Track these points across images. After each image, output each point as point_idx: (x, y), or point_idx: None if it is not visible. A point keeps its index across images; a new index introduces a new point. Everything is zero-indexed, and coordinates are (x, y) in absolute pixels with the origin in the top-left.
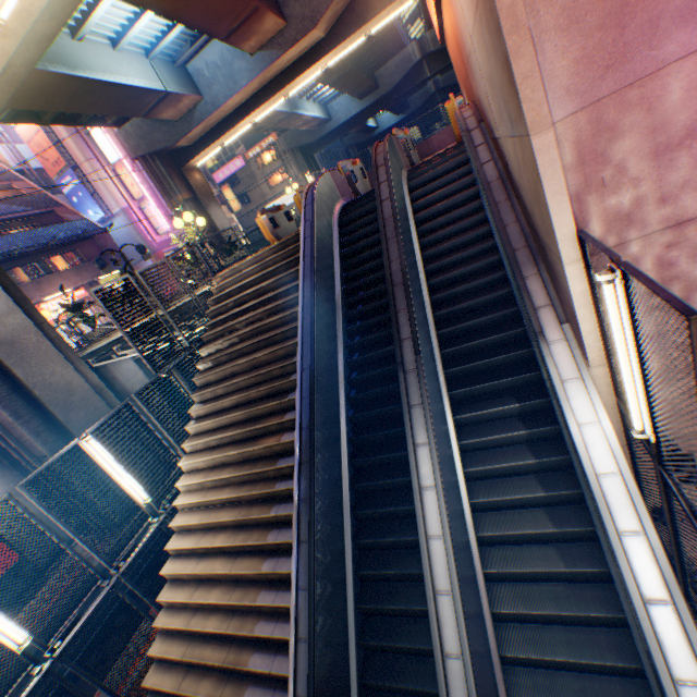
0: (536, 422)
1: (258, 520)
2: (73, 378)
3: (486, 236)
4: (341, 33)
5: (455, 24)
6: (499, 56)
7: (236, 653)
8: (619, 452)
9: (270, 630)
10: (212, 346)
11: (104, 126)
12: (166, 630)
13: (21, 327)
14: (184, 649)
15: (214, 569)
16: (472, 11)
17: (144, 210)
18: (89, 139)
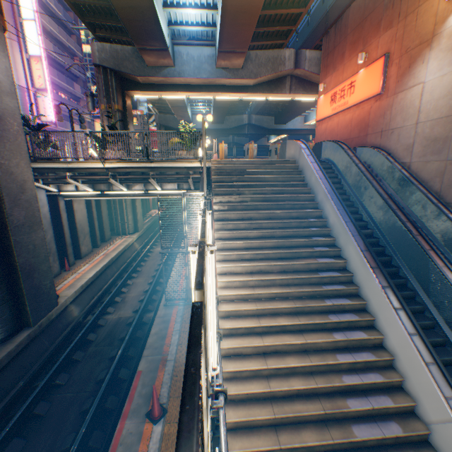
0: None
1: (312, 308)
2: (28, 178)
3: None
4: (259, 89)
5: (382, 116)
6: None
7: (330, 402)
8: None
9: (358, 379)
10: (226, 197)
11: (93, 33)
12: (229, 400)
13: (11, 110)
14: (270, 409)
15: (286, 340)
16: (447, 114)
17: (38, 97)
18: (20, 28)
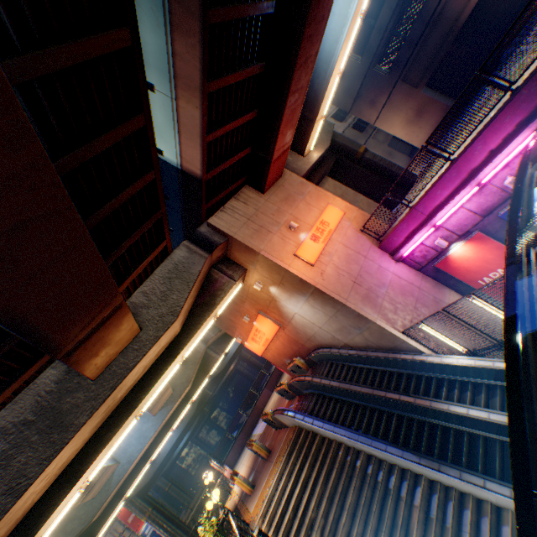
0: (452, 385)
1: None
2: None
3: (367, 371)
4: (199, 380)
5: (298, 332)
6: (352, 316)
7: None
8: (467, 357)
9: None
10: None
11: None
12: None
13: None
14: None
15: None
16: (327, 318)
17: None
18: None
